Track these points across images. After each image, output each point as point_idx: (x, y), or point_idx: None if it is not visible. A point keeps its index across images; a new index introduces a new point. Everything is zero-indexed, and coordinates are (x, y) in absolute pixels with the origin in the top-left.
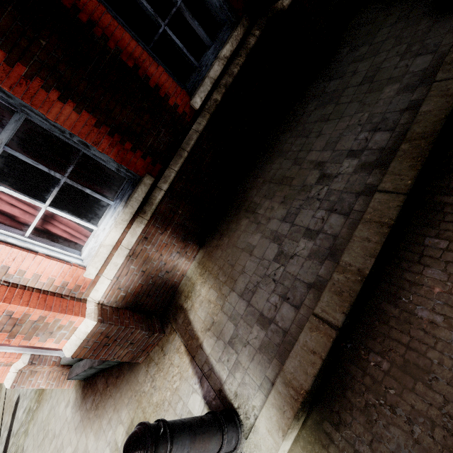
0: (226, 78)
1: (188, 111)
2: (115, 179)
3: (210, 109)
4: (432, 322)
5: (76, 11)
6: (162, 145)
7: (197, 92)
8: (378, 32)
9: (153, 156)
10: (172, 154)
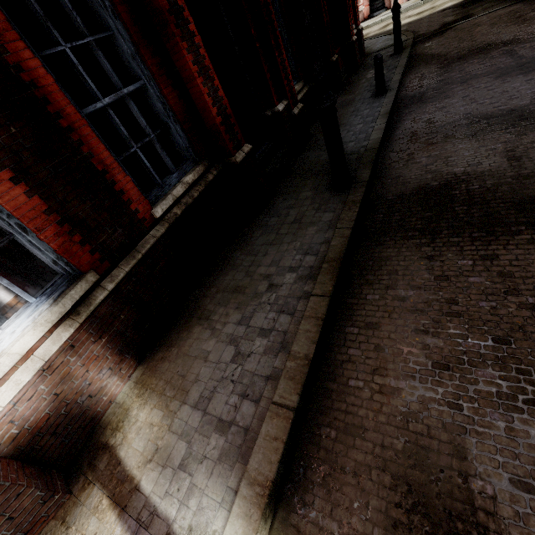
0: (187, 199)
1: (148, 218)
2: (40, 274)
3: (170, 220)
4: (358, 387)
5: (58, 117)
6: (115, 243)
7: (160, 204)
8: (300, 193)
9: (103, 252)
10: (124, 254)
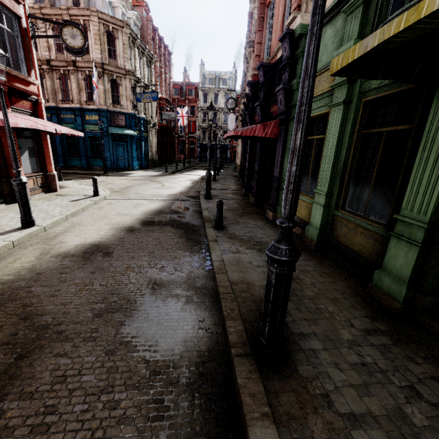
0: None
1: None
2: None
3: None
4: None
5: None
6: None
7: None
8: None
9: None
10: None
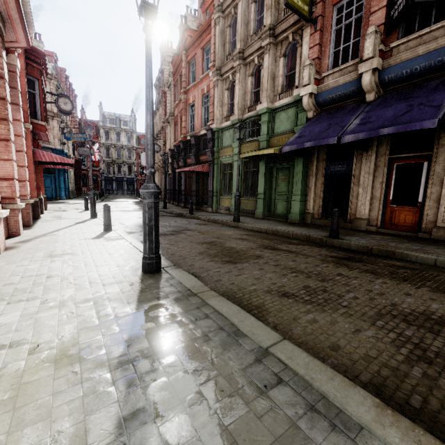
0: None
1: None
2: None
3: None
4: None
5: None
6: None
7: None
8: None
9: None
10: None
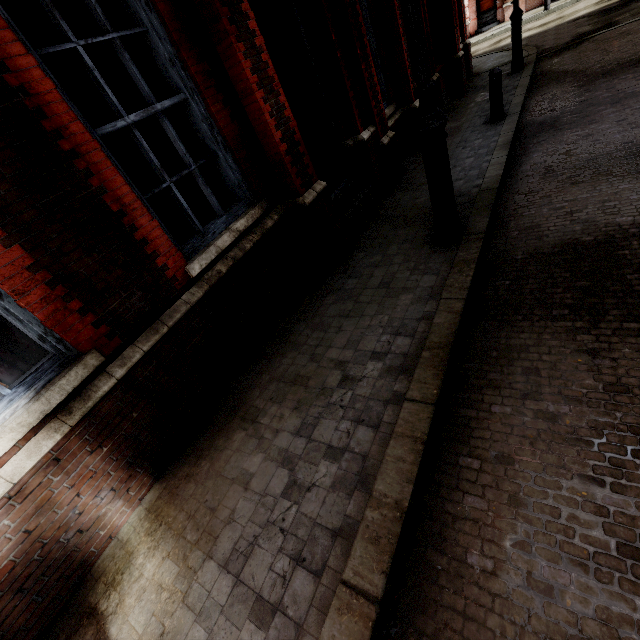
0: (236, 251)
1: (181, 277)
2: (25, 352)
3: (211, 280)
4: (483, 570)
5: (57, 136)
6: (131, 312)
7: (198, 258)
8: (389, 246)
9: (112, 324)
10: (143, 327)
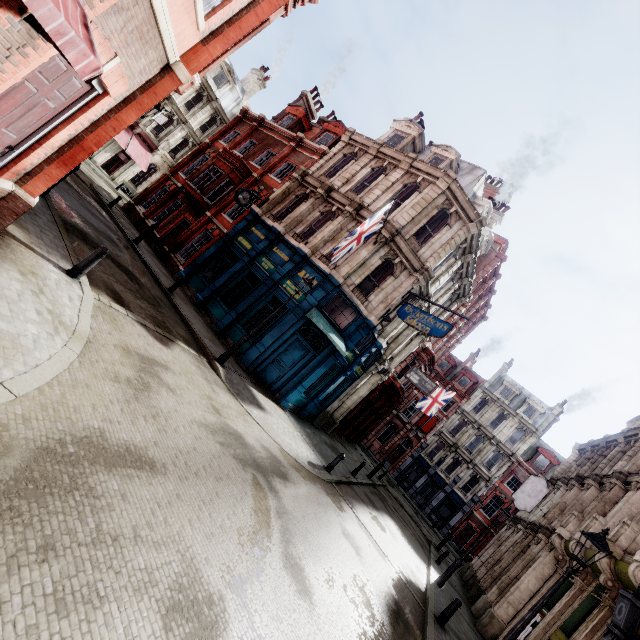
0: None
1: None
2: None
3: None
4: None
5: None
6: None
7: None
8: None
9: None
10: None
